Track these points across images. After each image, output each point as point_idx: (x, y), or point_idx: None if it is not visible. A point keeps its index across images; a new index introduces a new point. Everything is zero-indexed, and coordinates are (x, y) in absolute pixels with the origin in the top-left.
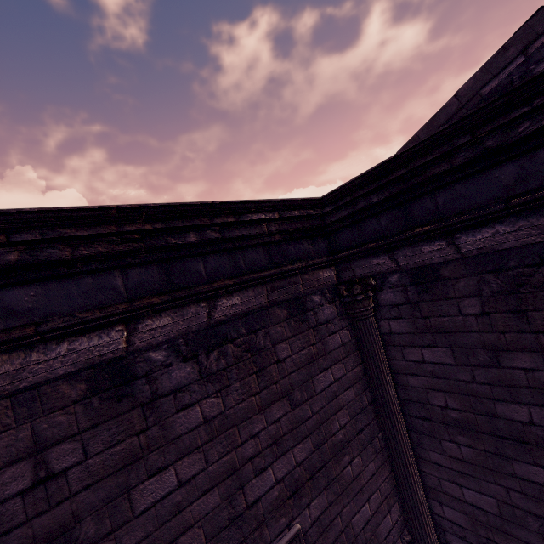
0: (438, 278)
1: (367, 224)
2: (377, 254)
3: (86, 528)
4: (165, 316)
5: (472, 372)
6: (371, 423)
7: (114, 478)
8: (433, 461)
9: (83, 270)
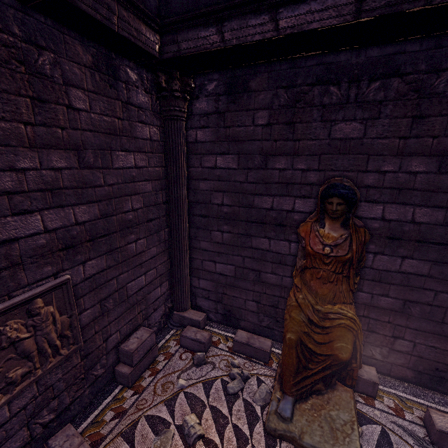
0: (246, 89)
1: None
2: (207, 25)
3: None
4: None
5: (247, 174)
6: (161, 218)
7: None
8: (201, 248)
9: None
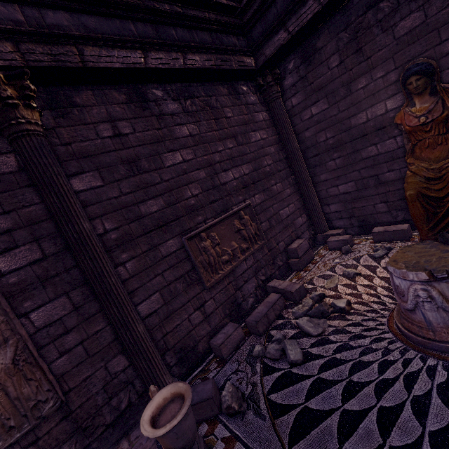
0: (315, 51)
1: (269, 13)
2: (277, 32)
3: (143, 163)
4: (160, 54)
5: (338, 107)
6: (286, 169)
7: (151, 146)
8: (322, 180)
9: (114, 13)
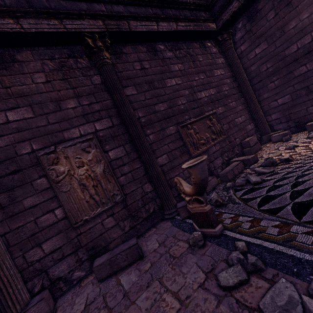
0: (257, 11)
1: None
2: (231, 3)
3: (155, 84)
4: (164, 23)
5: (275, 45)
6: (238, 94)
7: (159, 75)
8: (265, 98)
9: (142, 4)
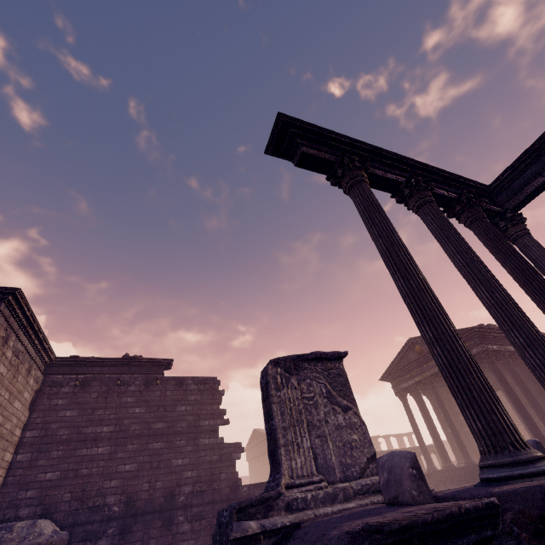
0: None
1: None
2: None
3: None
4: None
5: None
6: None
7: None
8: None
9: None
